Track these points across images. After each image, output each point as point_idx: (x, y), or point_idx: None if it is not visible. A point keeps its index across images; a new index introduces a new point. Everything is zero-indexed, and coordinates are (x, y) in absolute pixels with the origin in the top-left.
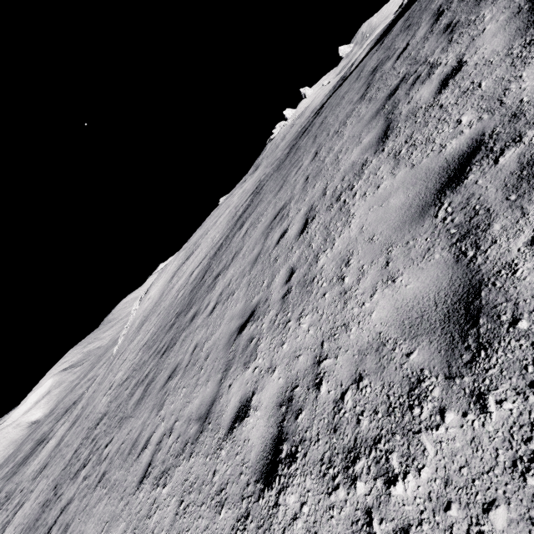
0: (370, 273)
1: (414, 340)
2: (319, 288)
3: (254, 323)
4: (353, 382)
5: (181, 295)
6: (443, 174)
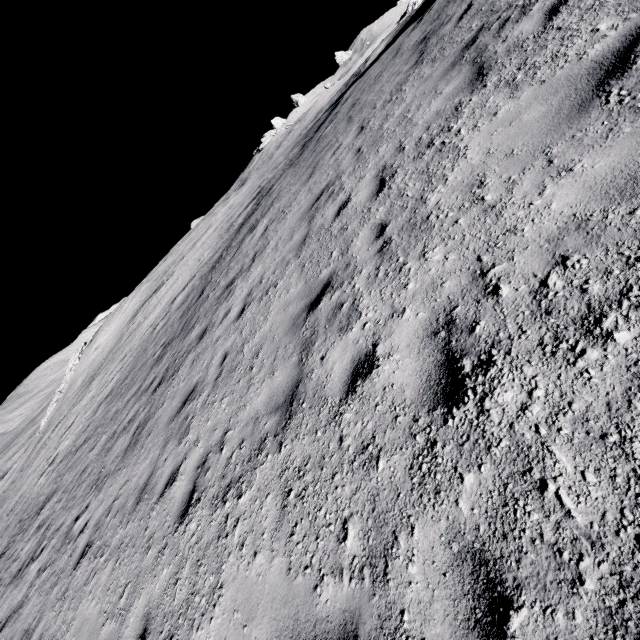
0: (527, 178)
1: (634, 199)
2: (443, 220)
3: (335, 291)
4: (554, 266)
5: (163, 326)
6: (596, 72)
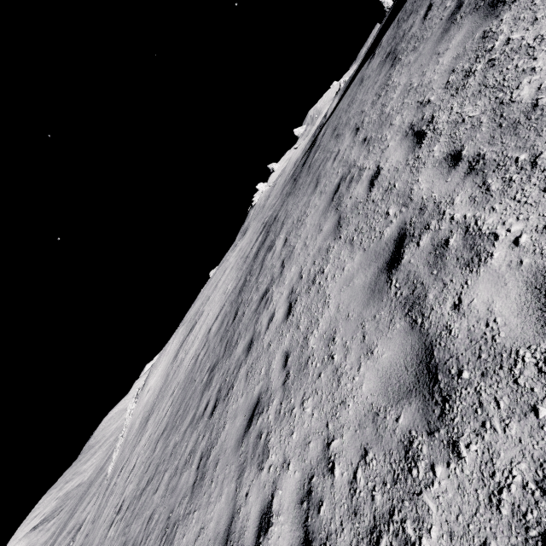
0: None
1: None
2: None
3: (421, 236)
4: None
5: (204, 354)
6: None
